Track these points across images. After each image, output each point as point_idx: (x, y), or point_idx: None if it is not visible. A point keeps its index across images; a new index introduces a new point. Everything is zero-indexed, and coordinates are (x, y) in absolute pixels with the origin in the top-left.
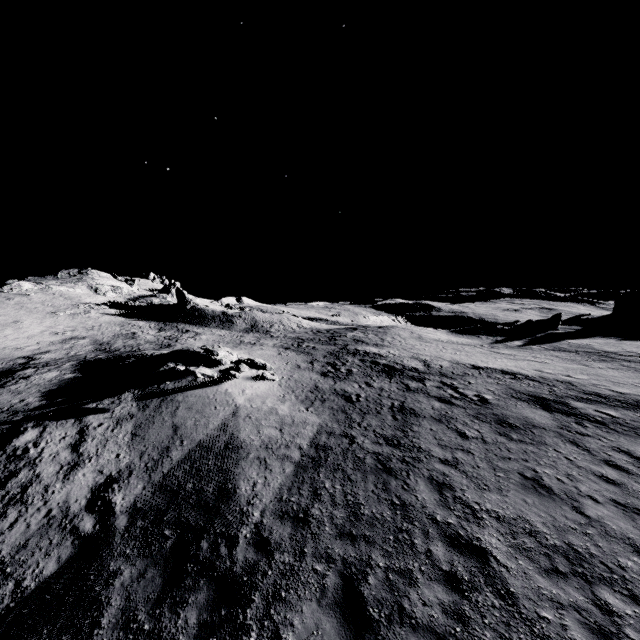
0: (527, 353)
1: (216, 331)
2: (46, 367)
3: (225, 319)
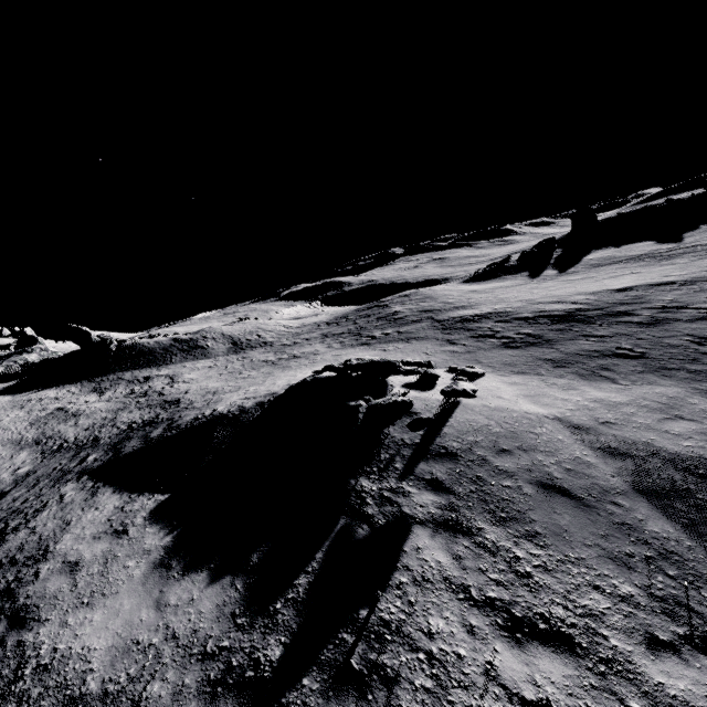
0: (593, 273)
1: (193, 364)
2: (38, 517)
3: (186, 347)
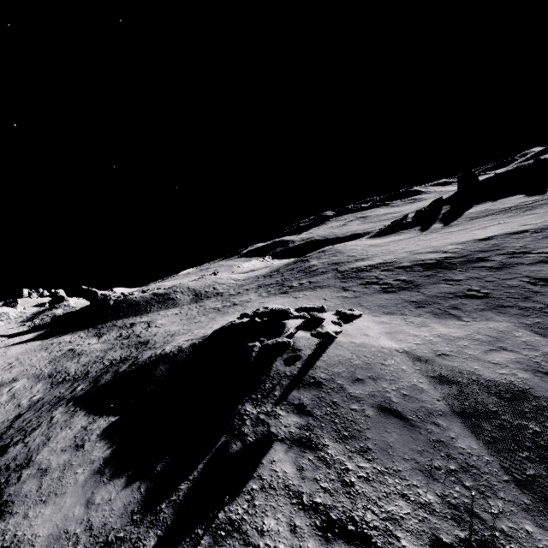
0: (469, 225)
1: (165, 312)
2: (32, 434)
3: (162, 299)
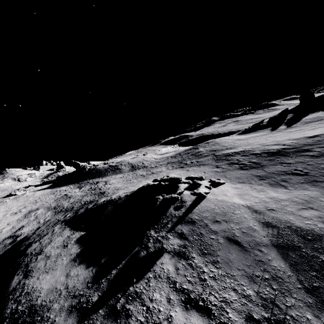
0: (304, 127)
1: (115, 176)
2: (44, 238)
3: (113, 168)
